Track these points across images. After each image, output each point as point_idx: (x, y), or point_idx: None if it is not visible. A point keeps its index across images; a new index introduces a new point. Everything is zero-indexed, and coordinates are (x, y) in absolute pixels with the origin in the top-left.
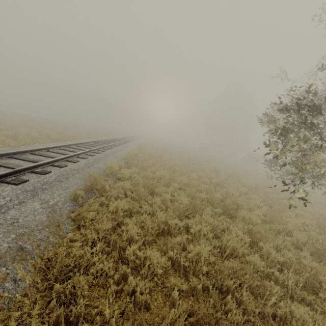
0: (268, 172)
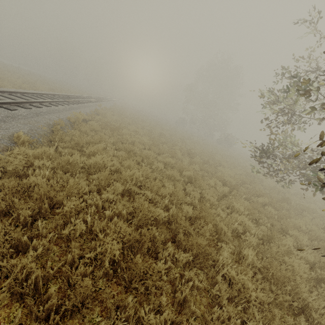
0: (254, 167)
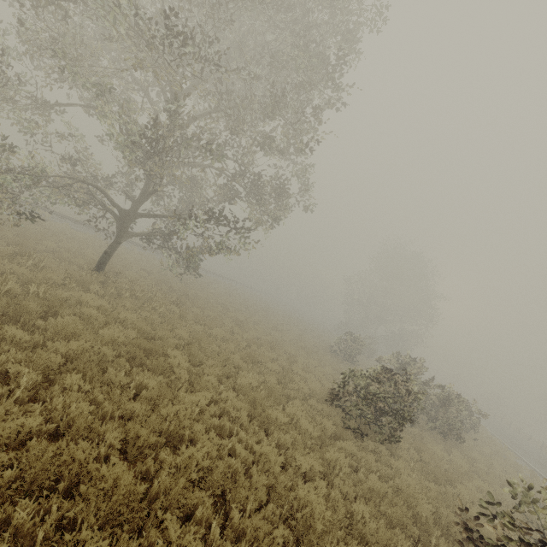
0: None
